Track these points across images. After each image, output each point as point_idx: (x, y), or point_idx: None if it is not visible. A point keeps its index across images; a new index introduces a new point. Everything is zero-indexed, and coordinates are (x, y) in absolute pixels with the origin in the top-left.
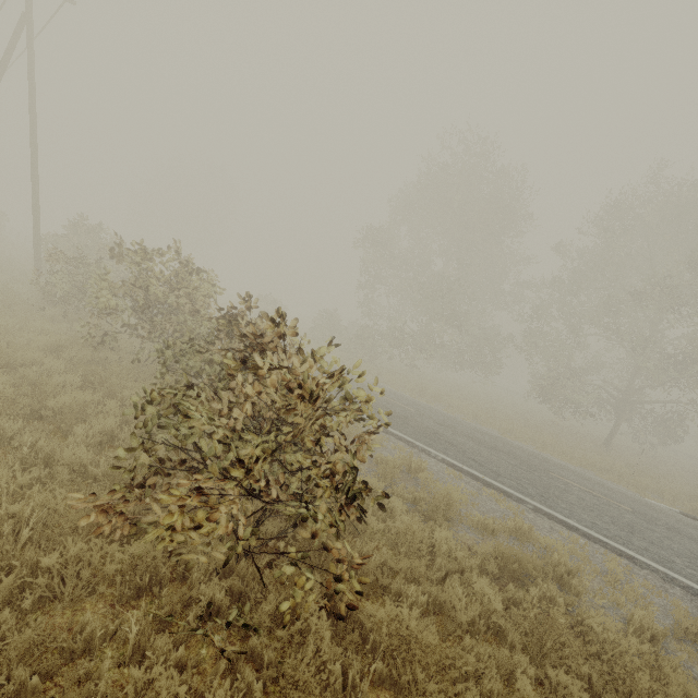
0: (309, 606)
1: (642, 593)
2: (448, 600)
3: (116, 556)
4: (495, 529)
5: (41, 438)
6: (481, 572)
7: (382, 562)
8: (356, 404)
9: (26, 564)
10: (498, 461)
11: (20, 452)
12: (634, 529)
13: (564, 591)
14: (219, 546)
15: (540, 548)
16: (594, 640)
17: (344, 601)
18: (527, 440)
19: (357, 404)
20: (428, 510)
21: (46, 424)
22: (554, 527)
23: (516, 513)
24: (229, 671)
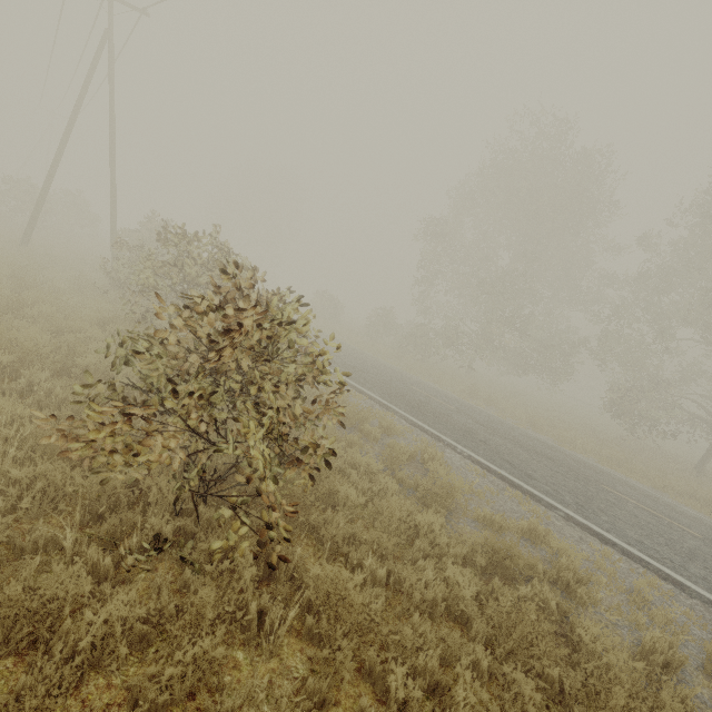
0: (243, 551)
1: (680, 622)
2: (408, 576)
3: (76, 479)
4: (502, 526)
5: (58, 386)
6: (471, 564)
7: (354, 534)
8: (306, 357)
9: (6, 476)
10: (538, 466)
11: (37, 394)
12: (695, 556)
13: (567, 599)
14: (139, 469)
15: (556, 554)
16: (584, 651)
17: (277, 550)
18: (589, 452)
19: (307, 357)
20: (427, 498)
21: (72, 379)
22: (585, 538)
23: (533, 514)
24: (156, 594)
